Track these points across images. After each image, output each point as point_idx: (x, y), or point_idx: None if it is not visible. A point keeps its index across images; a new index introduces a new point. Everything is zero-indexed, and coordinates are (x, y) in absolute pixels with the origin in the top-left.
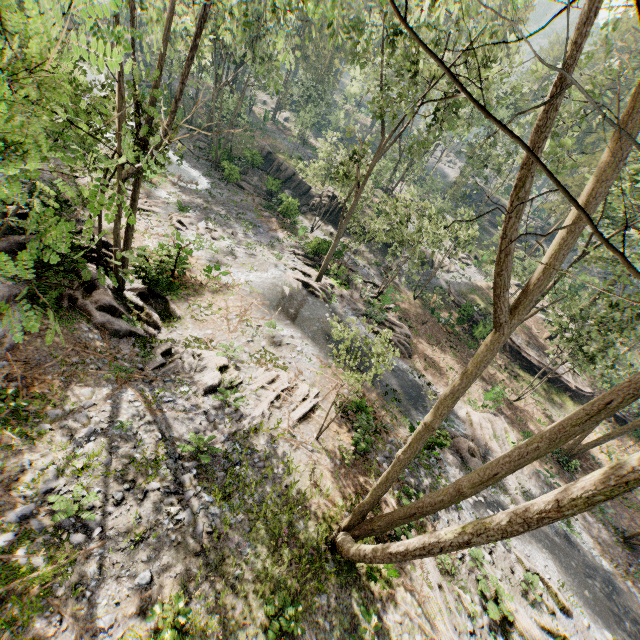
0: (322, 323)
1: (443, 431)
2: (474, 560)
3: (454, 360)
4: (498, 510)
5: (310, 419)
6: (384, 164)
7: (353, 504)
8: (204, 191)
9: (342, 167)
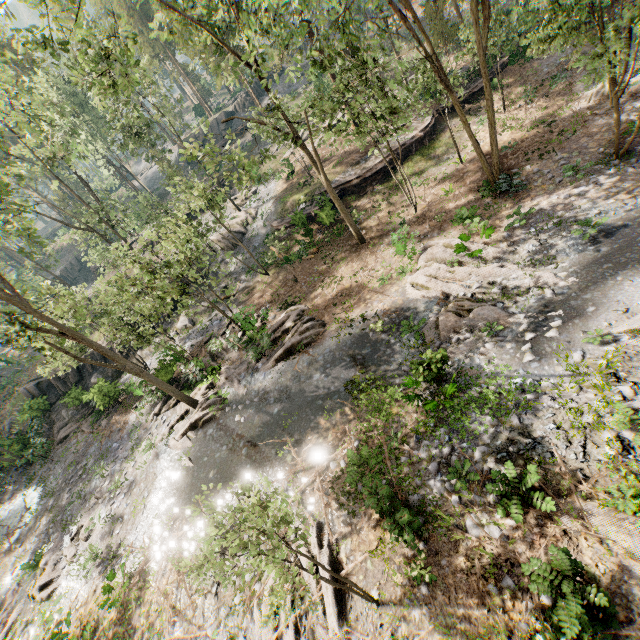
0: (243, 434)
1: (425, 356)
2: (627, 420)
3: (348, 264)
4: (549, 318)
5: (347, 584)
6: (96, 254)
7: (501, 636)
8: (40, 503)
9: (62, 322)
